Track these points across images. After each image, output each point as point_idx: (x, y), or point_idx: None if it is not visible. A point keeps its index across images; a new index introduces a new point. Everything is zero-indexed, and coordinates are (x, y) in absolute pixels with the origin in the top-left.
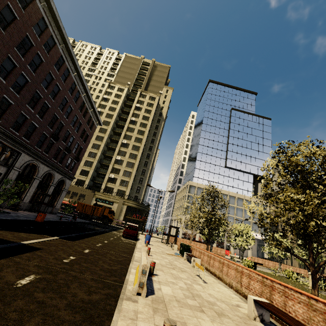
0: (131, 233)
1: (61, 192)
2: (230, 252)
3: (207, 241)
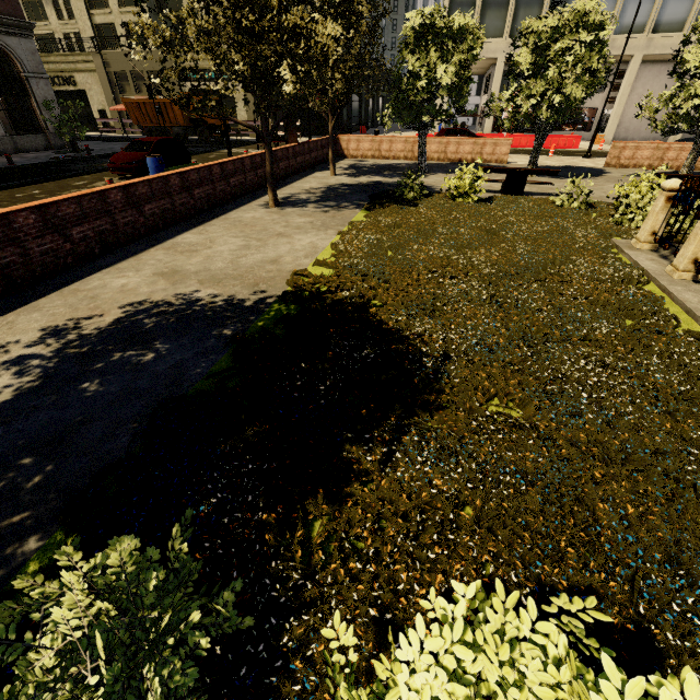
0: (120, 162)
1: (28, 85)
2: (600, 140)
3: (412, 127)
